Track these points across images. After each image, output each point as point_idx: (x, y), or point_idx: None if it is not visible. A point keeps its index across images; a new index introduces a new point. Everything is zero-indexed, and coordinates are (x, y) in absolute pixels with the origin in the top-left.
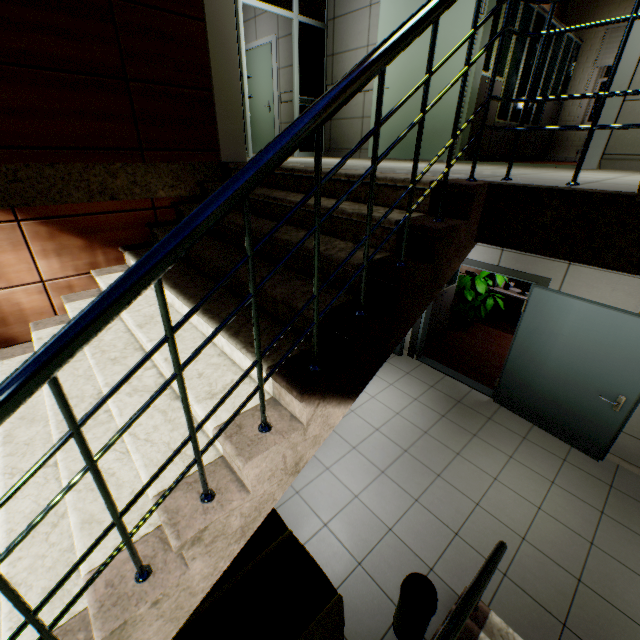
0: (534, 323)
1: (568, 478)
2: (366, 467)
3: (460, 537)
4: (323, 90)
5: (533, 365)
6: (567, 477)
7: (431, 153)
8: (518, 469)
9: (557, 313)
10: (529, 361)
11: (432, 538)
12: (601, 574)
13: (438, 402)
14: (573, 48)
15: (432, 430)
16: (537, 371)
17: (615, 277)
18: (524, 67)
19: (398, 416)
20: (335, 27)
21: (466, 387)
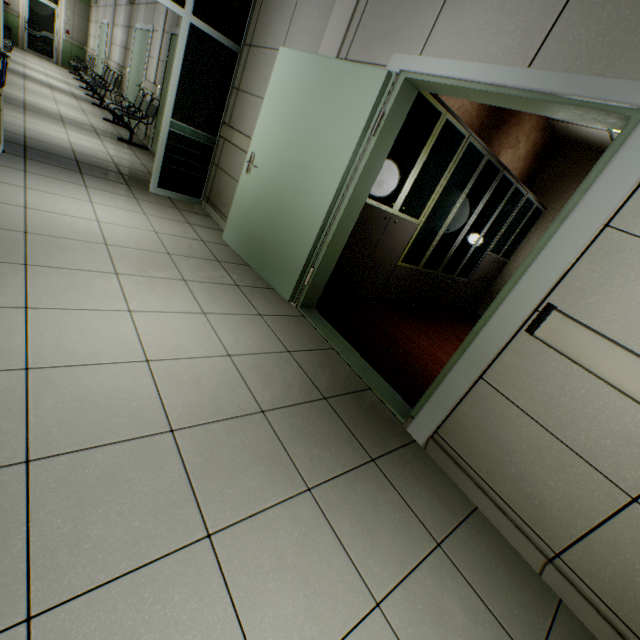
0: None
1: None
2: None
3: None
4: (219, 126)
5: None
6: None
7: (276, 279)
8: None
9: None
10: None
11: None
12: None
13: None
14: (533, 212)
15: None
16: None
17: None
18: (457, 215)
19: None
20: (249, 56)
21: None
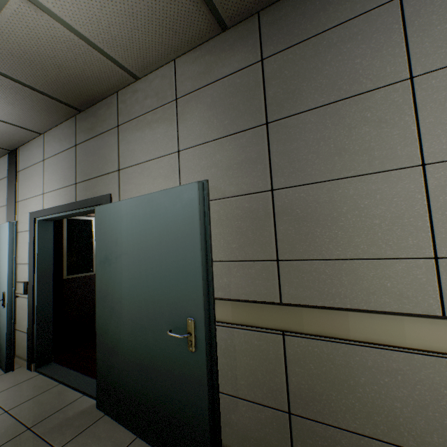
0: (104, 252)
1: None
2: None
3: None
4: None
5: (114, 316)
6: None
7: None
8: None
9: (115, 226)
10: (111, 312)
11: None
12: None
13: None
14: None
15: None
16: (119, 324)
17: (151, 164)
18: None
19: None
20: None
21: (75, 395)
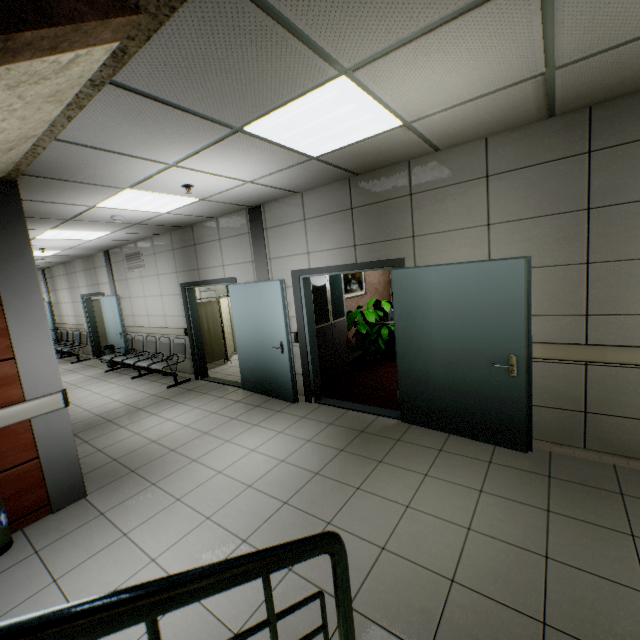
0: (405, 308)
1: (498, 481)
2: (219, 541)
3: (355, 610)
4: None
5: (422, 357)
6: (497, 480)
7: None
8: (436, 486)
9: (420, 288)
10: (417, 354)
11: (308, 627)
12: (572, 601)
13: (337, 437)
14: None
15: (326, 469)
16: (428, 363)
17: (454, 234)
18: None
19: (283, 463)
20: None
21: (371, 416)
